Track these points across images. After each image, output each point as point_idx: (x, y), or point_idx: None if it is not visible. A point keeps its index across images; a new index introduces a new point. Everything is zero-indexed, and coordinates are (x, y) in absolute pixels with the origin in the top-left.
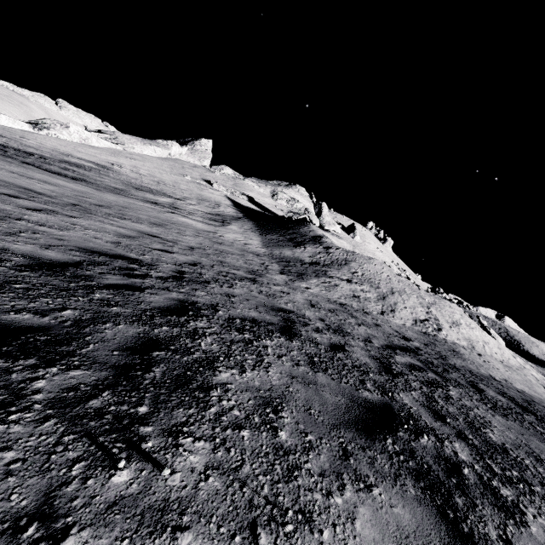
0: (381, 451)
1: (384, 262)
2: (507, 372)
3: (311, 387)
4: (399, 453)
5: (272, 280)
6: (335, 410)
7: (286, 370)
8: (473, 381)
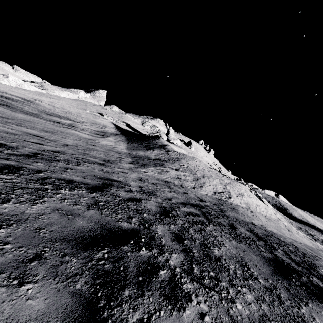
0: (84, 258)
1: (208, 163)
2: (266, 221)
3: (69, 216)
4: (104, 259)
5: (120, 166)
6: (72, 231)
7: (57, 206)
8: (234, 223)
